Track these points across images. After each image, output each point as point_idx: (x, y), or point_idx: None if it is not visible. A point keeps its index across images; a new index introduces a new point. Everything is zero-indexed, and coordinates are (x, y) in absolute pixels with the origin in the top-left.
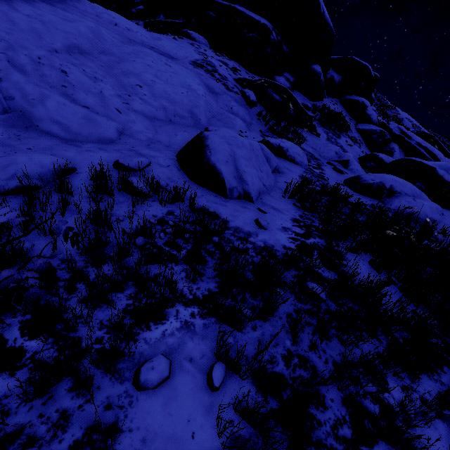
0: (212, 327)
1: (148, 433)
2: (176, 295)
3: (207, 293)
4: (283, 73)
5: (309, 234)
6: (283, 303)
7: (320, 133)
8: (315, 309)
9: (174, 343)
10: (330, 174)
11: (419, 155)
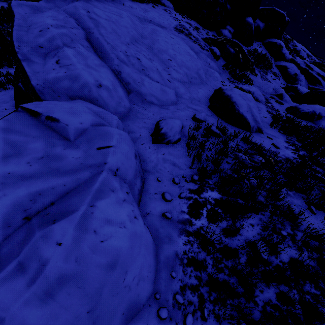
0: (296, 194)
1: (306, 226)
2: (277, 183)
3: (283, 182)
4: (226, 26)
5: (298, 149)
6: (322, 183)
7: (257, 74)
8: (324, 185)
9: (290, 201)
10: (276, 105)
11: (318, 82)
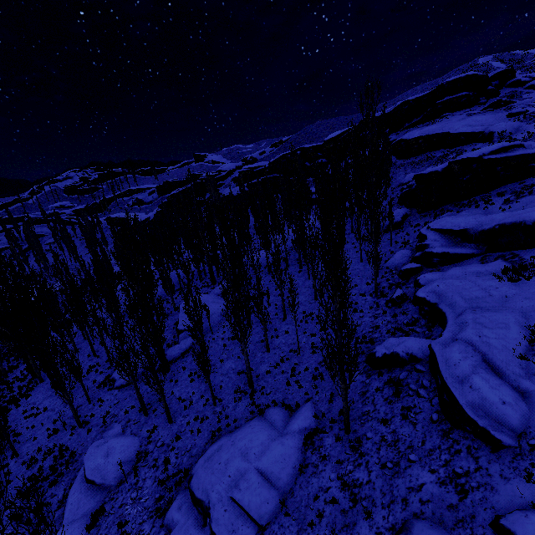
0: None
1: None
2: None
3: None
4: (480, 99)
5: None
6: None
7: (516, 101)
8: None
9: None
10: (534, 104)
11: None
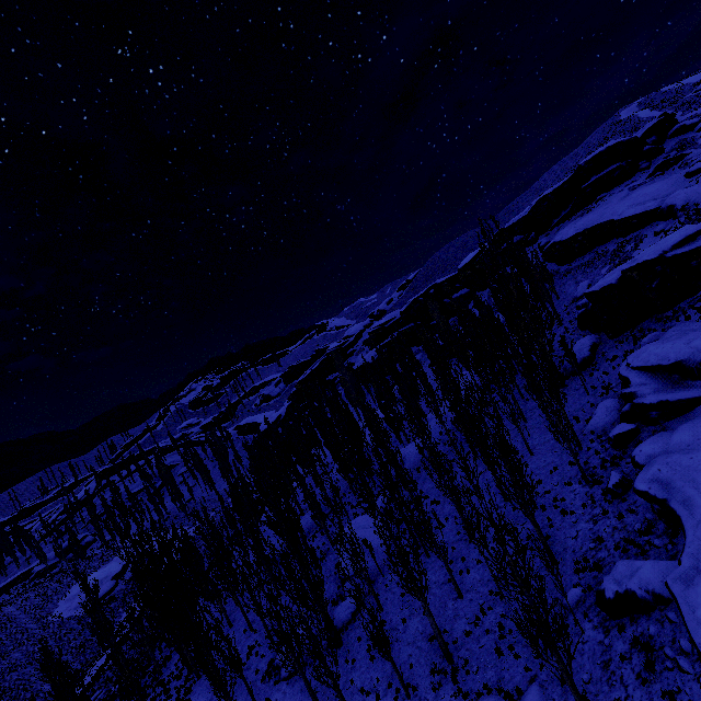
0: None
1: None
2: None
3: None
4: (639, 165)
5: None
6: None
7: (691, 152)
8: None
9: None
10: None
11: None
